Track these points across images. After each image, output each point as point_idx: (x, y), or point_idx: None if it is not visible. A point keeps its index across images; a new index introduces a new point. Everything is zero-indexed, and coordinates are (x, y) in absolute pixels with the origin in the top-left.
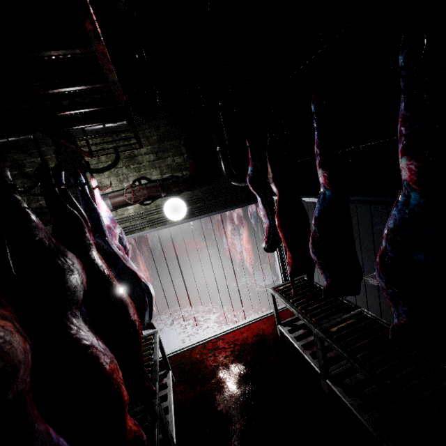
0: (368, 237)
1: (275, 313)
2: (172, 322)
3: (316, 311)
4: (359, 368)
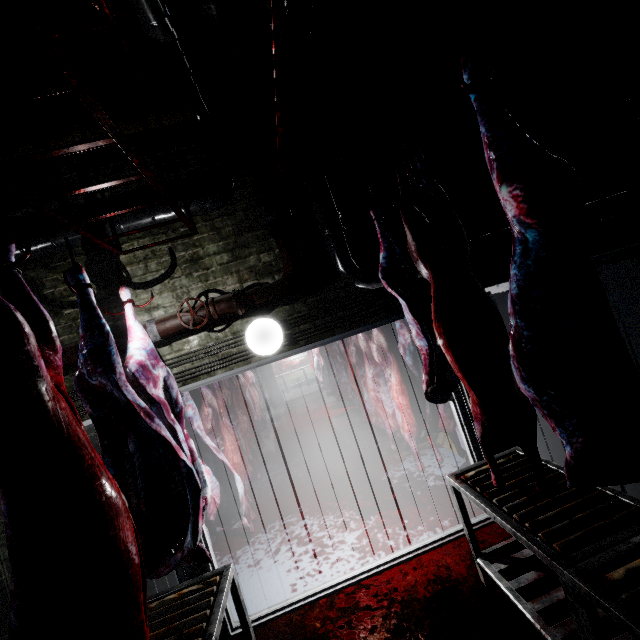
0: (639, 369)
1: (467, 531)
2: (278, 547)
3: (557, 526)
4: None
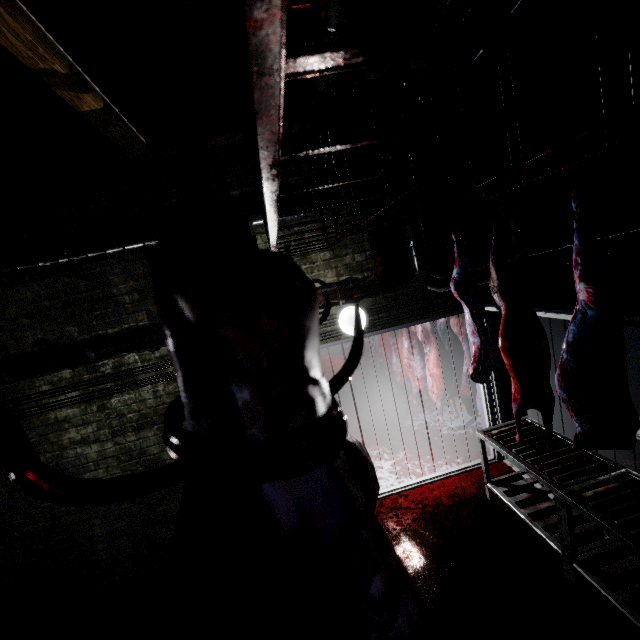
0: None
1: (484, 467)
2: None
3: (555, 468)
4: (637, 548)
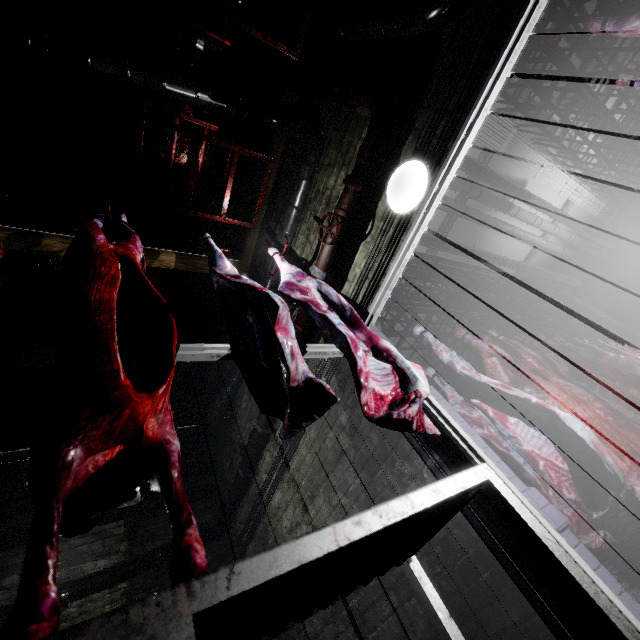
0: None
1: None
2: None
3: None
4: None
